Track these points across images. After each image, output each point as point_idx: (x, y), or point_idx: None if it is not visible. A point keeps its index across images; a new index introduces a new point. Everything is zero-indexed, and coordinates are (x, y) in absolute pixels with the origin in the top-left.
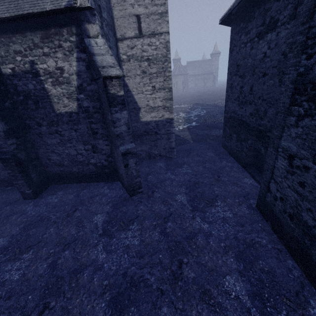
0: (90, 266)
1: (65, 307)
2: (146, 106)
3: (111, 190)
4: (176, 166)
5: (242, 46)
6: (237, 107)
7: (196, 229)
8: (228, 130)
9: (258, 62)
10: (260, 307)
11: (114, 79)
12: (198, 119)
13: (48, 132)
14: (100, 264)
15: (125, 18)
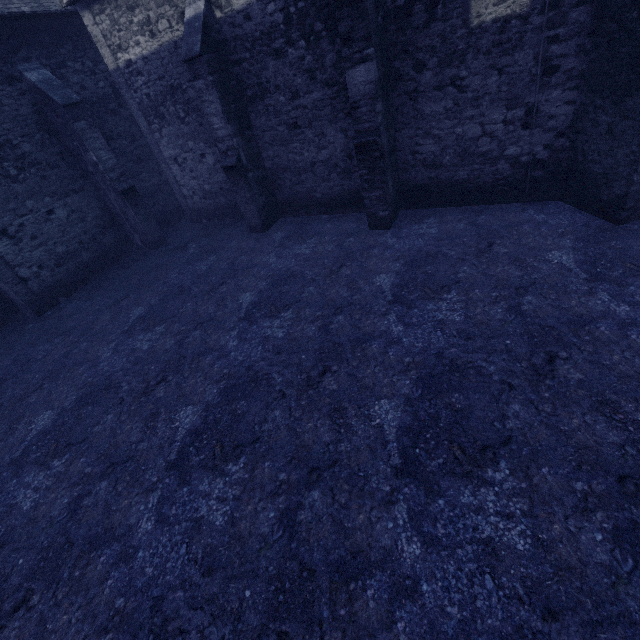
0: (603, 319)
1: (596, 362)
2: None
3: (551, 215)
4: None
5: None
6: None
7: None
8: None
9: None
10: None
11: None
12: None
13: (432, 85)
14: (628, 319)
15: None
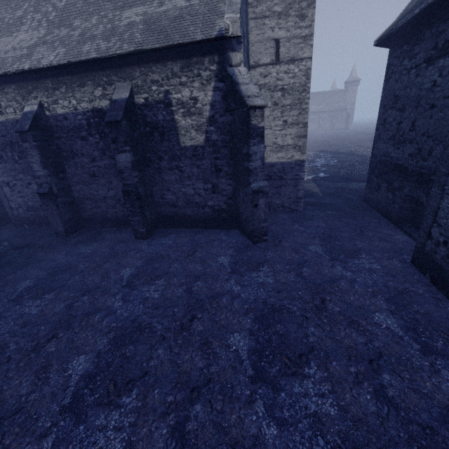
0: (226, 294)
1: (213, 319)
2: (273, 145)
3: (230, 237)
4: (304, 218)
5: (404, 72)
6: (391, 149)
7: (337, 275)
8: (376, 179)
9: (425, 92)
10: (414, 337)
11: (257, 109)
12: (326, 169)
13: (167, 167)
14: (237, 294)
15: (262, 43)
